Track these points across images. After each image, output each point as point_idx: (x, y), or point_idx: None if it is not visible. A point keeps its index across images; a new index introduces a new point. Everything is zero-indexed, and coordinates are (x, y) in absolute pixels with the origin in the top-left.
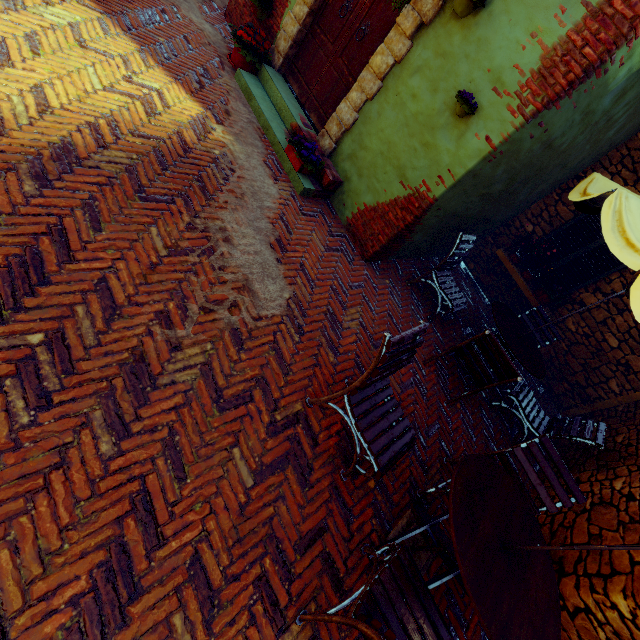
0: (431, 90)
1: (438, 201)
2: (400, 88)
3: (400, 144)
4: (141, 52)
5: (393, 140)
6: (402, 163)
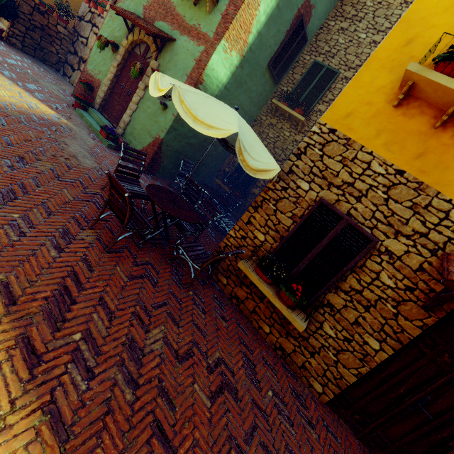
0: (154, 104)
1: (164, 140)
2: (144, 106)
3: (147, 124)
4: (27, 93)
5: (145, 123)
6: (149, 130)
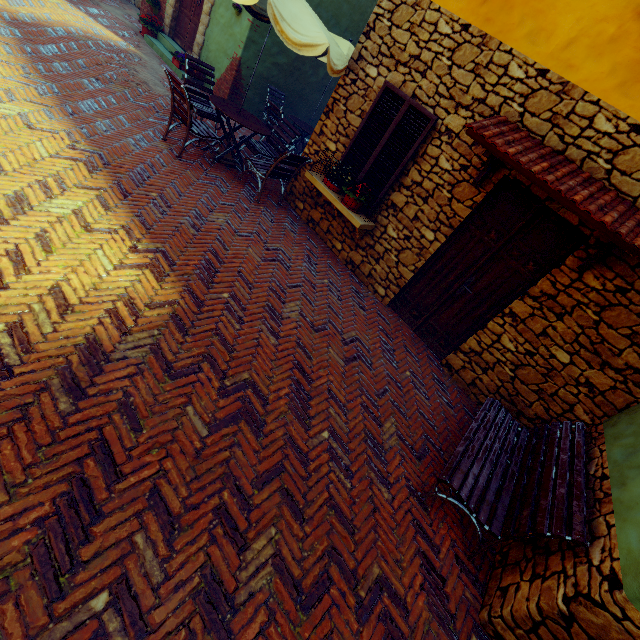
0: (227, 11)
1: (243, 59)
2: (217, 16)
3: (223, 41)
4: (90, 18)
5: (220, 41)
6: (225, 49)
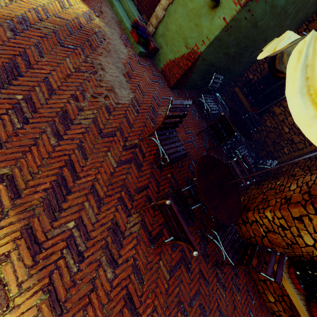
0: None
1: (202, 54)
2: None
3: (185, 26)
4: None
5: (182, 24)
6: (186, 36)
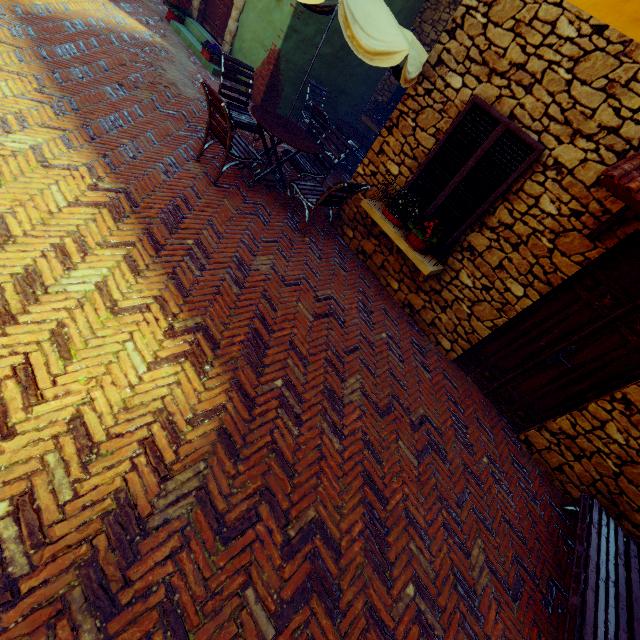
0: None
1: (282, 51)
2: None
3: (259, 29)
4: (112, 4)
5: (256, 29)
6: (262, 39)
